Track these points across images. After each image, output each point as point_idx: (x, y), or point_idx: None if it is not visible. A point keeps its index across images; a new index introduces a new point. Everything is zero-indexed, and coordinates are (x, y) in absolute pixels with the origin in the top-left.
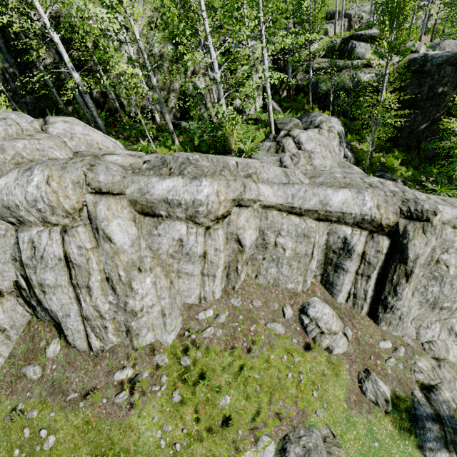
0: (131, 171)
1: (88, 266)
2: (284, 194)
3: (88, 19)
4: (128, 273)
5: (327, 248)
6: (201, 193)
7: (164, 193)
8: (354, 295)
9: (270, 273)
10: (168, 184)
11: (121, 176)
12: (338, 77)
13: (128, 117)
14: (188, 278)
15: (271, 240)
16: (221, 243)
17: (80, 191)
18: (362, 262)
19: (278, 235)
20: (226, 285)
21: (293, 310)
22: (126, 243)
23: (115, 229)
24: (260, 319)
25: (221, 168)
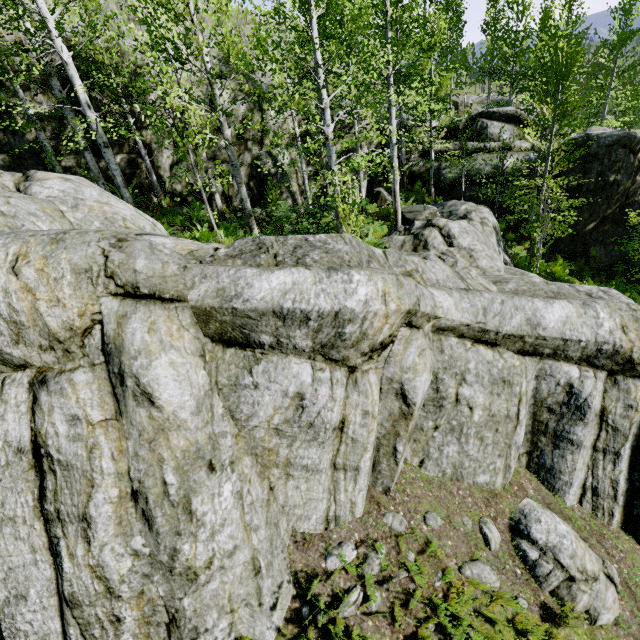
0: (195, 261)
1: (89, 466)
2: (471, 307)
3: (118, 55)
4: (184, 477)
5: (536, 403)
6: (354, 295)
7: (275, 296)
8: (593, 490)
9: (446, 456)
10: (283, 279)
11: (178, 265)
12: (470, 161)
13: (168, 199)
14: (306, 477)
15: (450, 392)
16: (377, 401)
17: (89, 290)
18: (602, 427)
19: (461, 381)
20: (370, 486)
21: (500, 531)
22: (184, 405)
23: (163, 375)
24: (449, 557)
25: (366, 258)
